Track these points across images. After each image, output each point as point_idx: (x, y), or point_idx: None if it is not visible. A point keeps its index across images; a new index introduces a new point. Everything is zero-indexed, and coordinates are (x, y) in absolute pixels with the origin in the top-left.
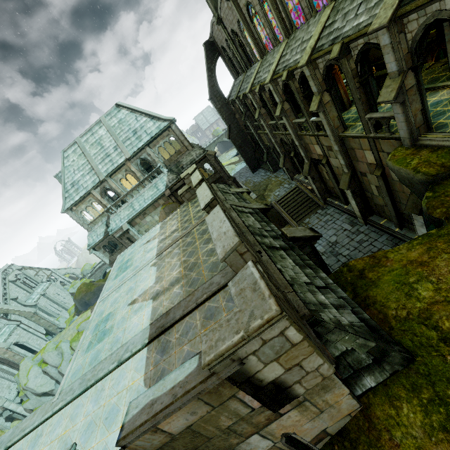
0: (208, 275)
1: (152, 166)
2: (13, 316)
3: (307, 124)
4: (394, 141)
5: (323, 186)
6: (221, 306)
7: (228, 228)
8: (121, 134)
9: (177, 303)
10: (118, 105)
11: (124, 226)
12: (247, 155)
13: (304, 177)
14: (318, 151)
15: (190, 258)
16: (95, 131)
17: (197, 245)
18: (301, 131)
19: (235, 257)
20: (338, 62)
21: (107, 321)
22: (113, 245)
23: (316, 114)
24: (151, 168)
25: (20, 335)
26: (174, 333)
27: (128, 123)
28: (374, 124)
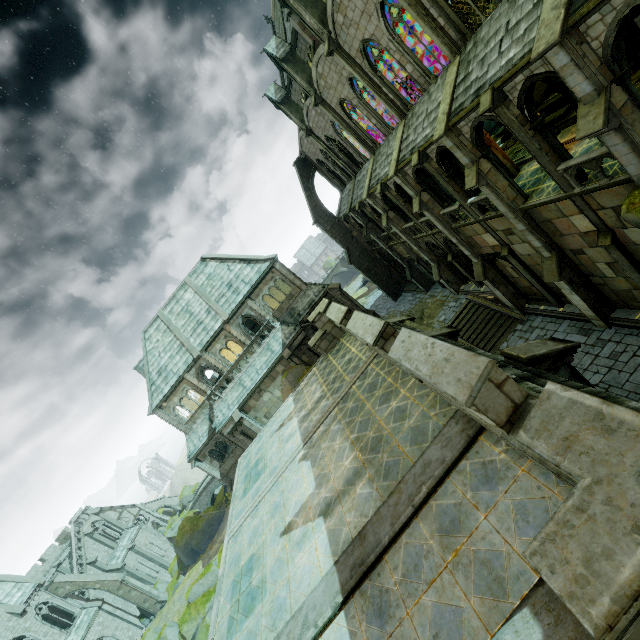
0: (413, 451)
1: (259, 322)
2: (91, 593)
3: (463, 209)
4: (619, 187)
5: (511, 289)
6: (465, 501)
7: (448, 350)
8: (212, 292)
9: (373, 513)
10: (204, 258)
11: (234, 415)
12: (380, 278)
13: (476, 285)
14: (491, 241)
15: (364, 432)
16: (181, 296)
17: (369, 408)
18: (456, 222)
19: (490, 393)
20: (491, 115)
21: (252, 572)
22: (222, 448)
23: (472, 194)
24: (255, 328)
25: (103, 625)
26: (388, 573)
27: (219, 276)
28: (575, 174)
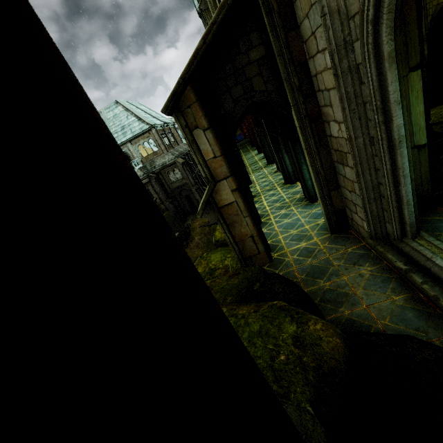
0: None
1: (131, 159)
2: None
3: None
4: None
5: None
6: None
7: None
8: (112, 127)
9: None
10: (117, 101)
11: None
12: None
13: None
14: None
15: None
16: None
17: None
18: None
19: None
20: None
21: None
22: None
23: None
24: None
25: None
26: None
27: (120, 119)
28: None
